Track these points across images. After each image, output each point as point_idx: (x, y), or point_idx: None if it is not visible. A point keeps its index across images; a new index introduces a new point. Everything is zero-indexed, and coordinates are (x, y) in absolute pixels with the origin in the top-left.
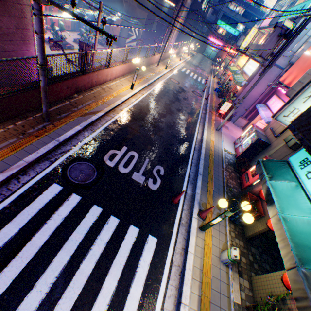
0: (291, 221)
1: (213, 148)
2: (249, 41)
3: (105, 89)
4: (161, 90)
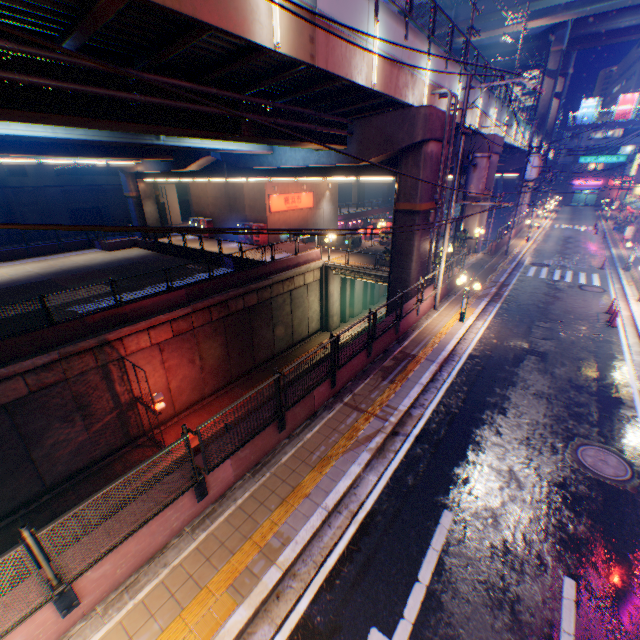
0: None
1: (625, 255)
2: None
3: (510, 245)
4: (546, 241)
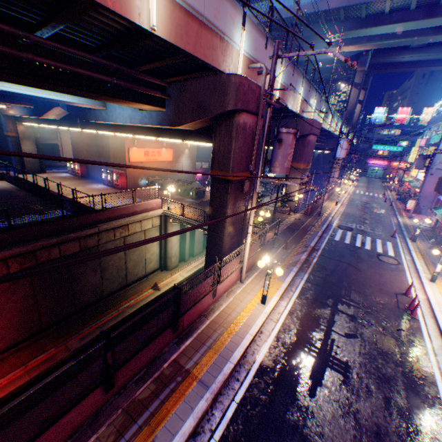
0: (441, 214)
1: (409, 224)
2: (413, 156)
3: (324, 207)
4: (350, 205)
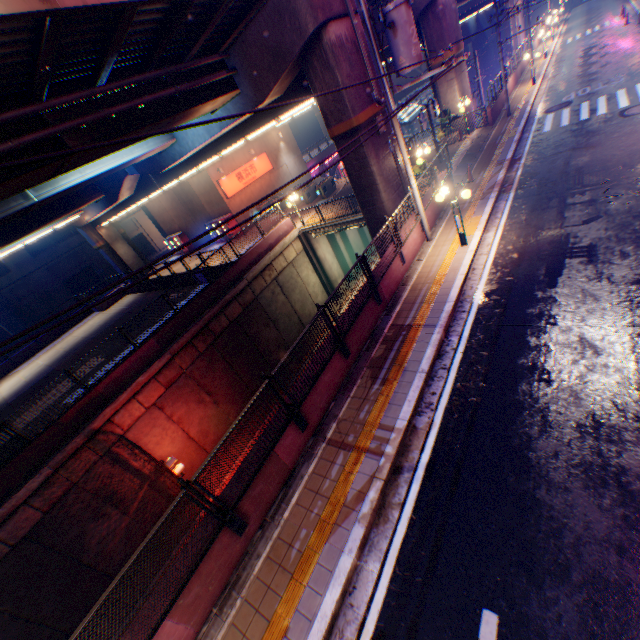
0: None
1: None
2: None
3: (513, 99)
4: (560, 69)
